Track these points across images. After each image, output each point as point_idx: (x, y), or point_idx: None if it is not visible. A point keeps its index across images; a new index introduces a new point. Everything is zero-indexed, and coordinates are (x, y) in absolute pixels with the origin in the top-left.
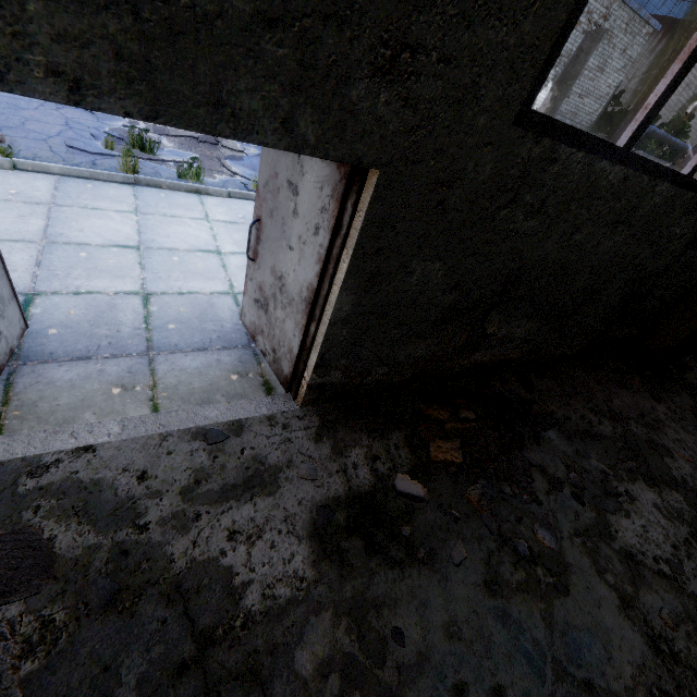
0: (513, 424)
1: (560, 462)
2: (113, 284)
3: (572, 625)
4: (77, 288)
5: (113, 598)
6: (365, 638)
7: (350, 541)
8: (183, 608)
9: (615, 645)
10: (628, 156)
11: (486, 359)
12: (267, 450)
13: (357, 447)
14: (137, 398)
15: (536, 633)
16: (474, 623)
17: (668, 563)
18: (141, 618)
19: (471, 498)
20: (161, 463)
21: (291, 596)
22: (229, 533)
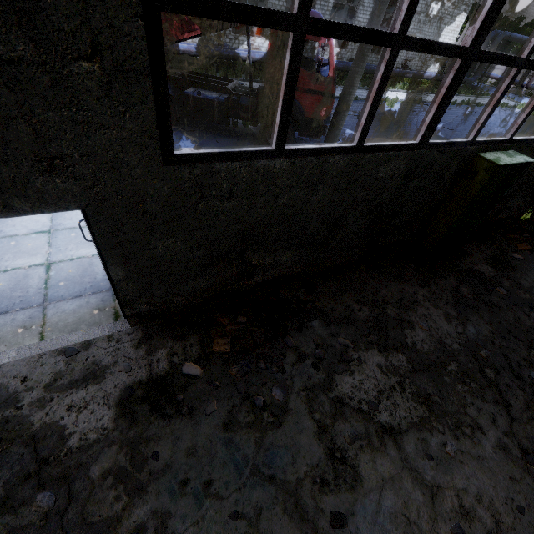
0: (282, 320)
1: (313, 342)
2: (29, 261)
3: (275, 445)
4: (6, 267)
5: None
6: (135, 458)
7: (141, 406)
8: (34, 447)
9: (302, 455)
10: (286, 151)
11: (269, 278)
12: (103, 357)
13: (164, 348)
14: (32, 333)
15: (247, 450)
16: (207, 447)
17: (368, 403)
18: (11, 453)
19: (232, 373)
20: (36, 371)
21: (96, 438)
22: (68, 407)
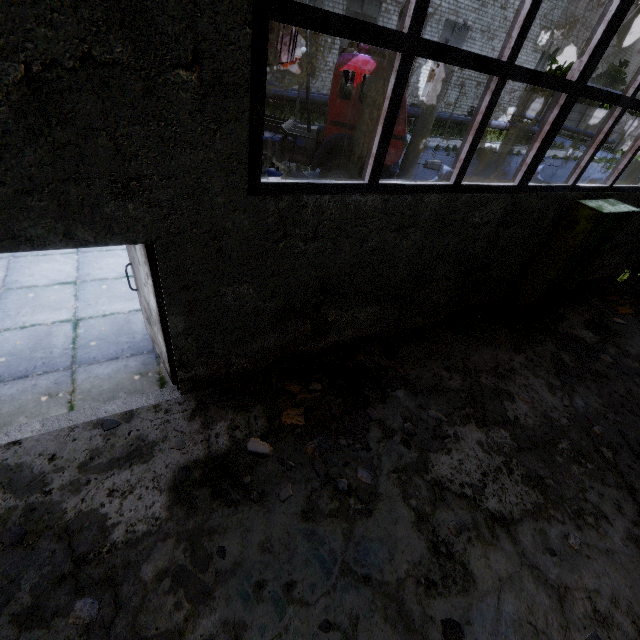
0: (362, 389)
1: (400, 415)
2: (52, 316)
3: (367, 538)
4: (24, 323)
5: (21, 538)
6: (196, 555)
7: (200, 490)
8: (68, 542)
9: (400, 550)
10: (379, 186)
11: (344, 339)
12: (149, 430)
13: (223, 421)
14: (59, 402)
15: (334, 545)
16: (285, 540)
17: (472, 487)
18: (38, 550)
19: (308, 451)
20: (67, 447)
21: (147, 530)
22: (109, 491)
